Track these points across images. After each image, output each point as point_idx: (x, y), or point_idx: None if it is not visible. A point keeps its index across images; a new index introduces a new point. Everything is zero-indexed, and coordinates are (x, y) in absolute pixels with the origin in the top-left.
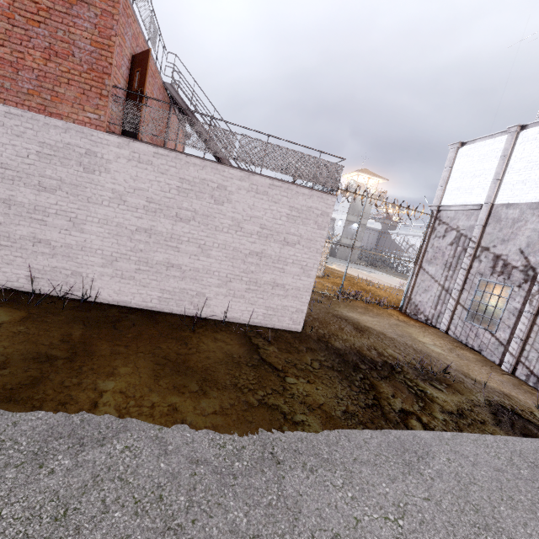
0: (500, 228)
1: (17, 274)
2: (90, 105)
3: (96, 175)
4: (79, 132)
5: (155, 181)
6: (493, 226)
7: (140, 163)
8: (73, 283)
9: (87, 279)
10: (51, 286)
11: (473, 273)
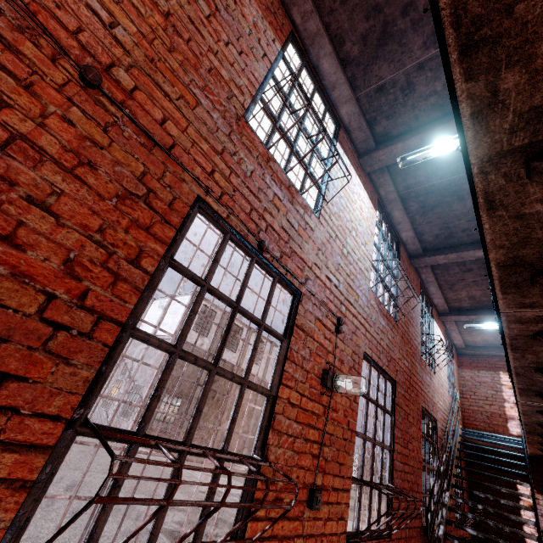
0: (132, 348)
1: None
2: None
3: None
4: None
5: None
6: (131, 347)
7: None
8: None
9: None
10: None
11: (115, 375)
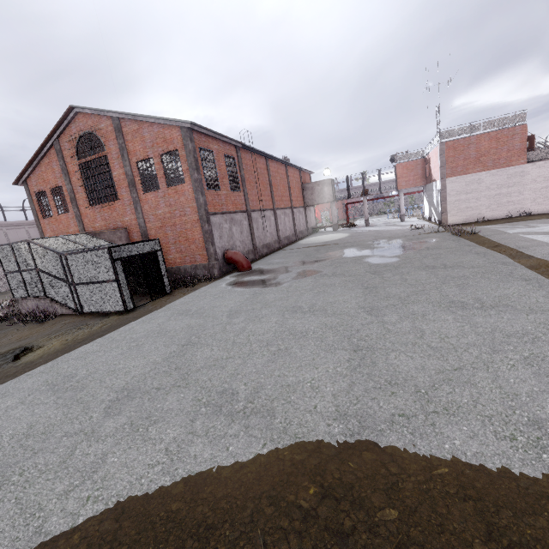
0: None
1: (503, 214)
2: (521, 159)
3: (525, 177)
4: (518, 167)
5: (545, 171)
6: None
7: (539, 168)
8: (521, 211)
9: (525, 209)
10: (514, 214)
11: None
